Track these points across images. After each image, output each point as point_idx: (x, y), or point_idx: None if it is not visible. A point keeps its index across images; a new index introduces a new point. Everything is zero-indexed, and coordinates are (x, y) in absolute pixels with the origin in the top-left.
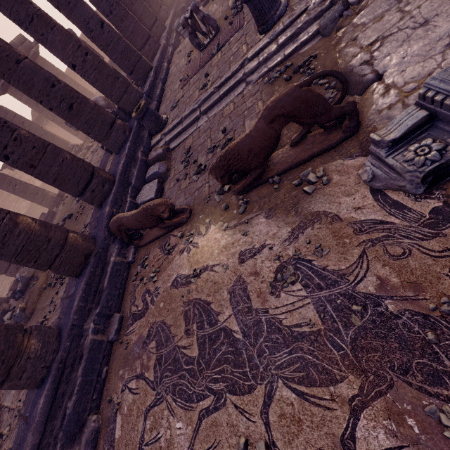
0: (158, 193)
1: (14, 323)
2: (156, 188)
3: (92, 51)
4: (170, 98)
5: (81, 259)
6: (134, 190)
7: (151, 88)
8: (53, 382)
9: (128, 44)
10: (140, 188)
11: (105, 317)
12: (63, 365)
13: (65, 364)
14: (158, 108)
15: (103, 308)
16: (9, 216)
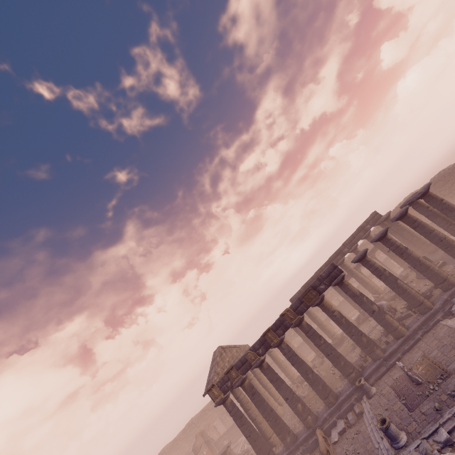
0: (341, 432)
1: (301, 397)
2: (340, 430)
3: (357, 333)
4: (388, 379)
5: (308, 427)
6: (340, 415)
7: (391, 353)
8: (288, 453)
9: (387, 322)
10: (343, 416)
11: (305, 451)
12: (291, 451)
13: (292, 451)
14: (384, 373)
15: (305, 449)
16: (296, 403)
